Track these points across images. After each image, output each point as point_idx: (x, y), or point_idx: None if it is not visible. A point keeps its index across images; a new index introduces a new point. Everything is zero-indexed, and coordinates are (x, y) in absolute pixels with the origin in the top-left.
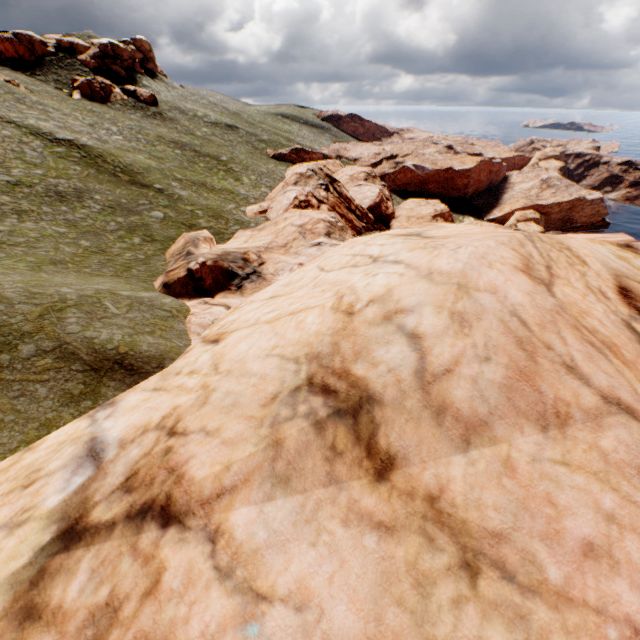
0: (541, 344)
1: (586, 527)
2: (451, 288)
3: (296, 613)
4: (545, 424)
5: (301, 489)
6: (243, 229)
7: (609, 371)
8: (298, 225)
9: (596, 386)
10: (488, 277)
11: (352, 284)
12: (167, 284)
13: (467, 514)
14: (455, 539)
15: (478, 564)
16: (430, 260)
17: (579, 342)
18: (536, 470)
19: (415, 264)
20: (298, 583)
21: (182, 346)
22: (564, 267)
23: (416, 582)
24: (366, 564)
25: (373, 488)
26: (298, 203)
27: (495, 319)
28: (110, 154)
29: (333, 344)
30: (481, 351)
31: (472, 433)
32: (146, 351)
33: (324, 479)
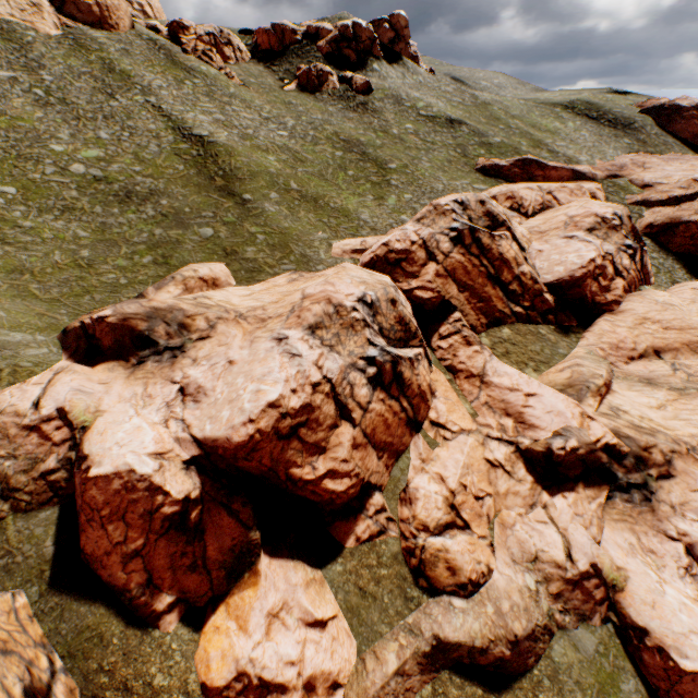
0: None
1: None
2: None
3: None
4: None
5: None
6: (294, 271)
7: None
8: (305, 294)
9: None
10: None
11: None
12: (67, 329)
13: None
14: None
15: None
16: None
17: None
18: None
19: None
20: None
21: None
22: None
23: None
24: None
25: None
26: (384, 252)
27: None
28: (228, 153)
29: None
30: None
31: None
32: None
33: None
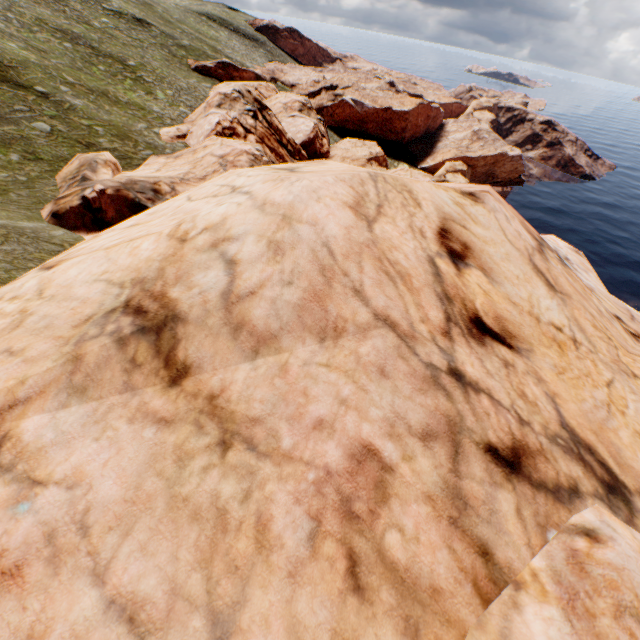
0: (340, 272)
1: (324, 409)
2: (277, 219)
3: (67, 491)
4: (324, 337)
5: (97, 397)
6: (156, 155)
7: (392, 295)
8: (219, 156)
9: (373, 306)
10: (313, 210)
11: (199, 213)
12: (57, 214)
13: (237, 407)
14: (221, 425)
15: (233, 441)
16: (269, 191)
17: (376, 271)
18: (304, 371)
19: (257, 195)
20: (75, 469)
21: None
22: (396, 207)
23: (178, 458)
24: (140, 450)
25: (165, 392)
26: (221, 130)
27: (308, 249)
28: None
29: (160, 270)
30: (287, 276)
31: (262, 345)
32: None
33: (121, 388)
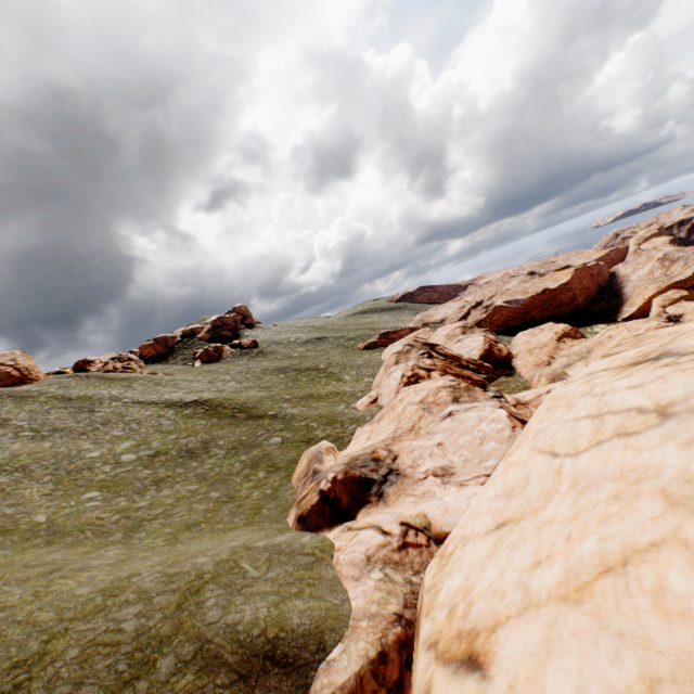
0: None
1: None
2: None
3: None
4: None
5: None
6: (360, 426)
7: None
8: (417, 401)
9: None
10: None
11: (683, 471)
12: (301, 517)
13: None
14: None
15: None
16: None
17: None
18: None
19: None
20: None
21: (339, 603)
22: None
23: None
24: None
25: None
26: (406, 380)
27: None
28: (227, 399)
29: None
30: None
31: None
32: (298, 626)
33: None
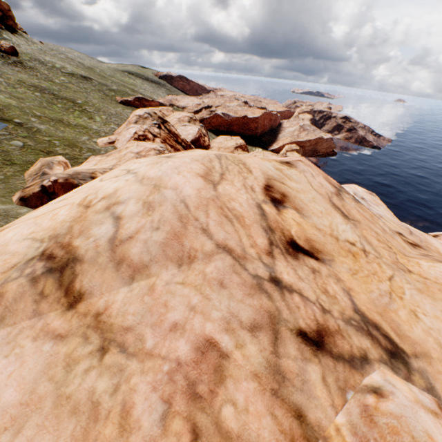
0: (193, 218)
1: (178, 315)
2: (150, 187)
3: None
4: (181, 263)
5: (12, 323)
6: (94, 155)
7: (229, 231)
8: (136, 152)
9: (215, 239)
10: (175, 180)
11: (102, 188)
12: (23, 198)
13: (115, 320)
14: (102, 335)
15: (109, 347)
16: (147, 171)
17: (218, 216)
18: (166, 289)
19: (139, 173)
20: None
21: None
22: (234, 174)
23: (67, 365)
24: (39, 361)
25: (63, 315)
26: (137, 137)
27: (171, 205)
28: None
29: (69, 227)
30: (156, 224)
31: (137, 273)
32: None
33: (31, 314)
